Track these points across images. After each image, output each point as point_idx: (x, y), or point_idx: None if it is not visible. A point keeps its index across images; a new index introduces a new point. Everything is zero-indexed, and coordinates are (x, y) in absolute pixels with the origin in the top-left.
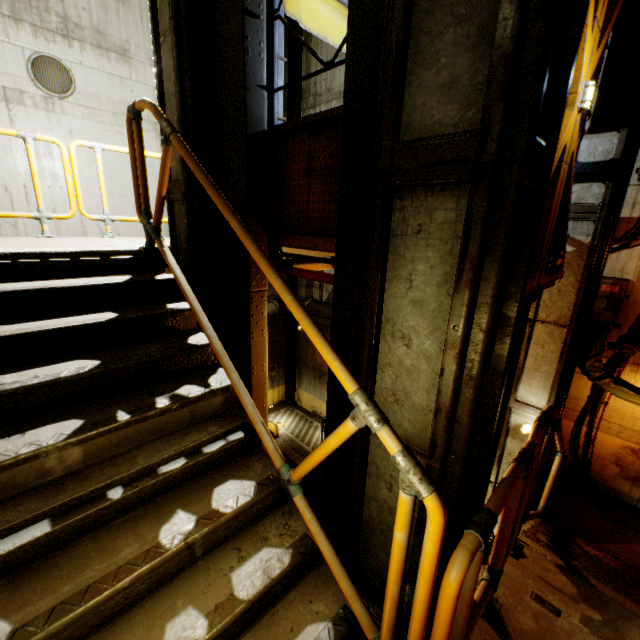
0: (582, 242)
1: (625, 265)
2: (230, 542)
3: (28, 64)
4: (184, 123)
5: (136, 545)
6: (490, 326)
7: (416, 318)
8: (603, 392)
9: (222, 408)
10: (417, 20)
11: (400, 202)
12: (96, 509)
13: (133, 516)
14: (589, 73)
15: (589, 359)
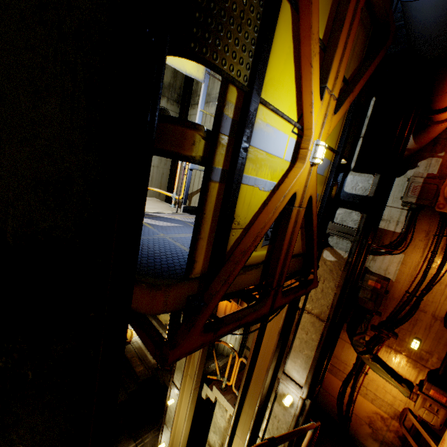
0: (342, 256)
1: (388, 267)
2: None
3: None
4: None
5: None
6: None
7: None
8: (364, 364)
9: None
10: None
11: None
12: None
13: None
14: (325, 132)
15: (356, 335)
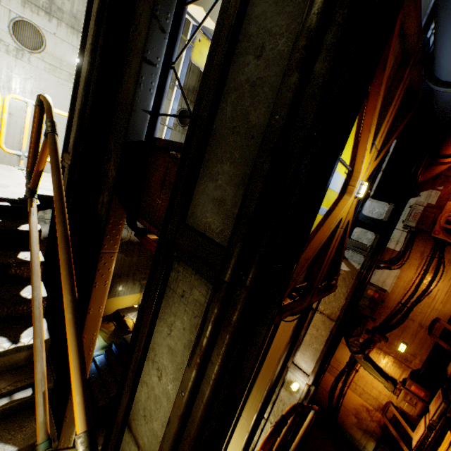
0: (355, 267)
1: (385, 280)
2: None
3: (11, 22)
4: (82, 117)
5: None
6: (208, 402)
7: (168, 361)
8: (356, 362)
9: (26, 360)
10: (212, 142)
11: (177, 265)
12: None
13: None
14: (367, 174)
15: (352, 337)
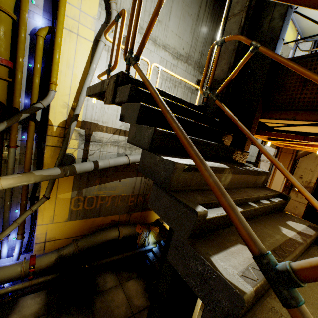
0: None
1: None
2: (304, 255)
3: None
4: (236, 52)
5: (278, 235)
6: None
7: None
8: None
9: (261, 184)
10: None
11: None
12: (254, 208)
13: (256, 221)
14: None
15: None
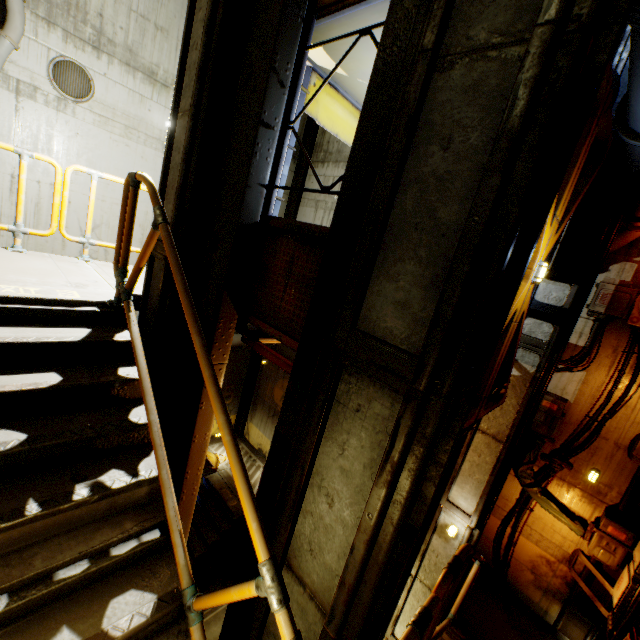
0: (527, 370)
1: (566, 386)
2: None
3: (50, 64)
4: (182, 197)
5: None
6: (400, 523)
7: (342, 484)
8: (530, 499)
9: (146, 497)
10: (388, 238)
11: (348, 376)
12: None
13: (11, 629)
14: (545, 253)
15: (523, 465)
